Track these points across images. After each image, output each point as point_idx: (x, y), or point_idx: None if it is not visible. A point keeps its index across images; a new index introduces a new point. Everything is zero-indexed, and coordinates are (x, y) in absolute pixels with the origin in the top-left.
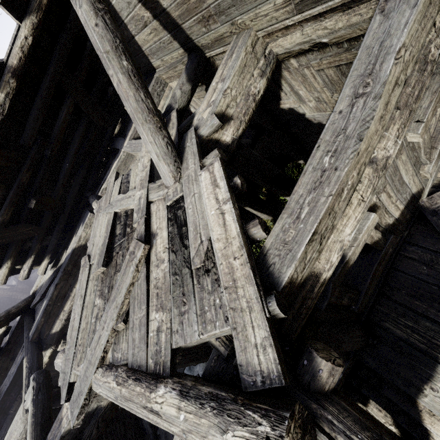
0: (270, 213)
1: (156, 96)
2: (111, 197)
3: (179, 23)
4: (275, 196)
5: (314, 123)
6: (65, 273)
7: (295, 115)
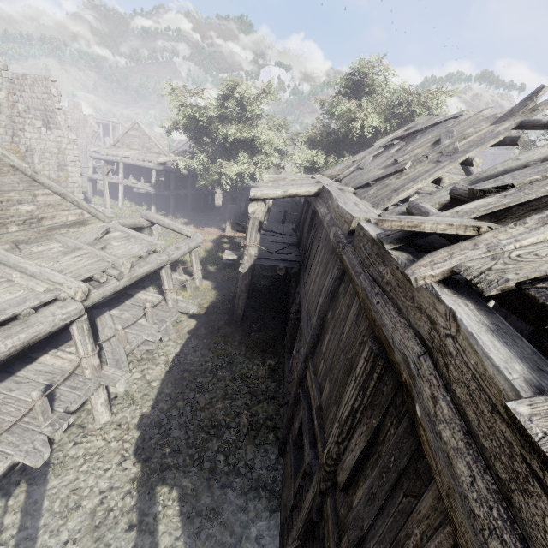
0: None
1: None
2: None
3: None
4: None
5: None
6: None
7: None
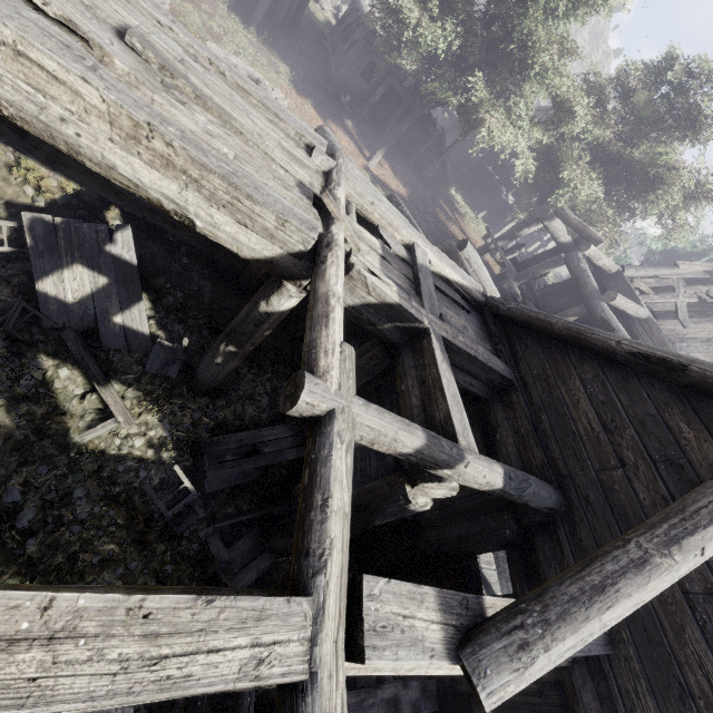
0: None
1: None
2: None
3: None
4: None
5: None
6: None
7: None
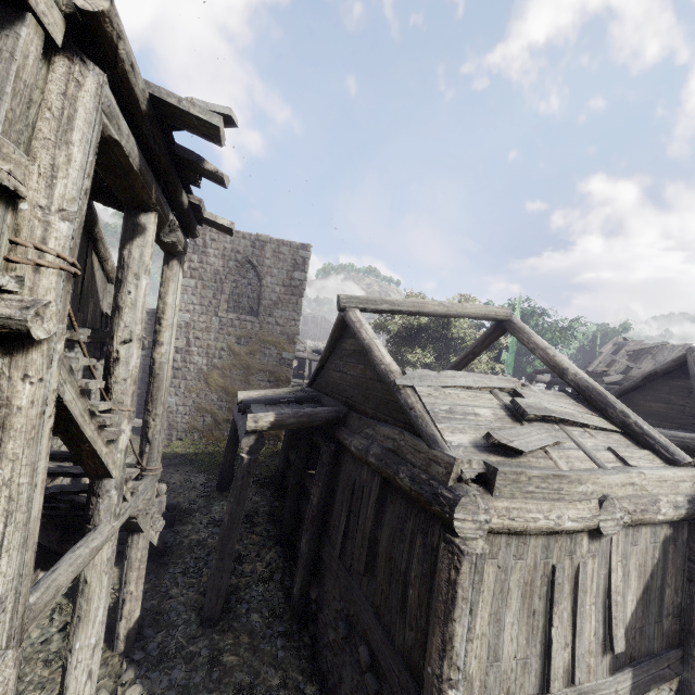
0: None
1: None
2: None
3: None
4: None
5: None
6: None
7: None
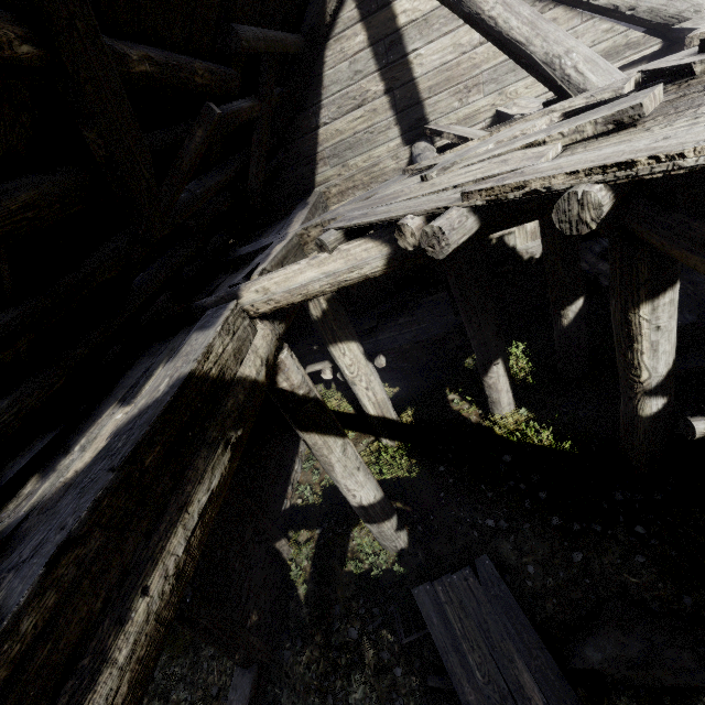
0: (513, 392)
1: (321, 208)
2: (403, 186)
3: (423, 98)
4: (481, 393)
5: (523, 260)
6: (128, 479)
7: (501, 252)
